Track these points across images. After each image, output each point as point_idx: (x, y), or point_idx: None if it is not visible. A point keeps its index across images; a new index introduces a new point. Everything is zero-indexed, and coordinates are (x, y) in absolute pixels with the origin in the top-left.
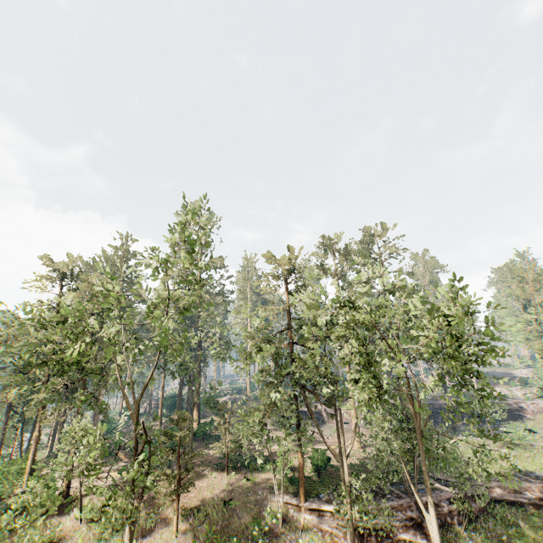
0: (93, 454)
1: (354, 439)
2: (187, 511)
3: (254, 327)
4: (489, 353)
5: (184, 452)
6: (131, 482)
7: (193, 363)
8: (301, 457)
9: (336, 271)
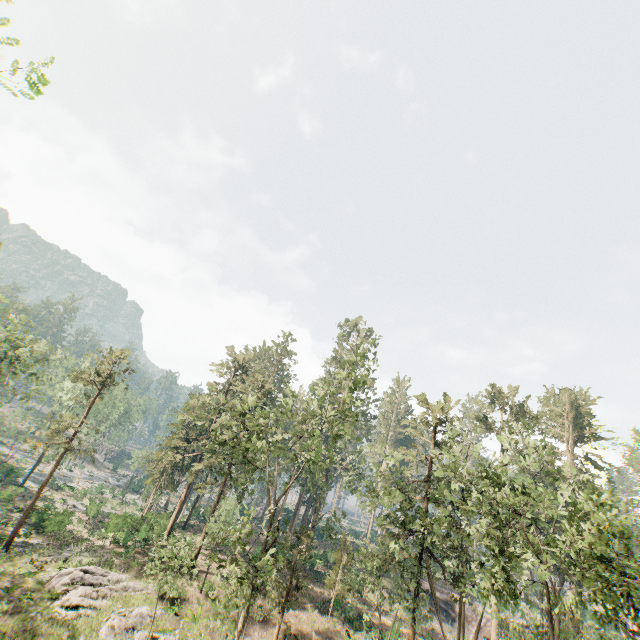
0: (244, 530)
1: (476, 636)
2: (289, 627)
3: (390, 467)
4: (634, 587)
5: (297, 569)
6: (255, 571)
7: (322, 482)
8: (412, 634)
9: (501, 429)
